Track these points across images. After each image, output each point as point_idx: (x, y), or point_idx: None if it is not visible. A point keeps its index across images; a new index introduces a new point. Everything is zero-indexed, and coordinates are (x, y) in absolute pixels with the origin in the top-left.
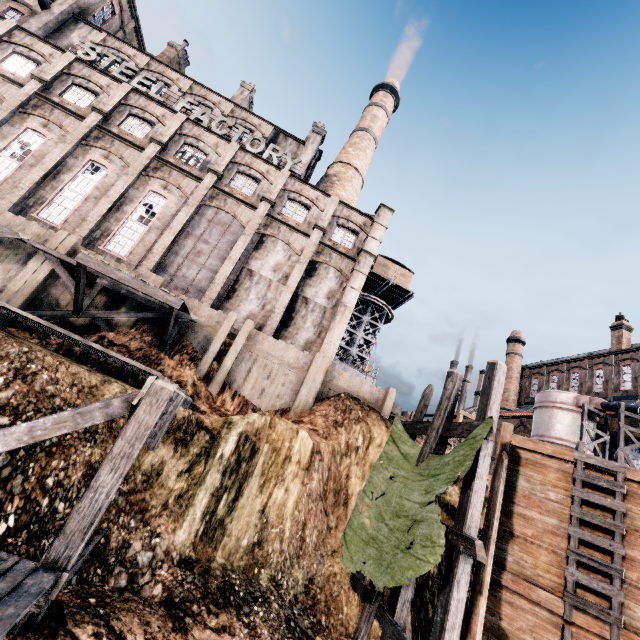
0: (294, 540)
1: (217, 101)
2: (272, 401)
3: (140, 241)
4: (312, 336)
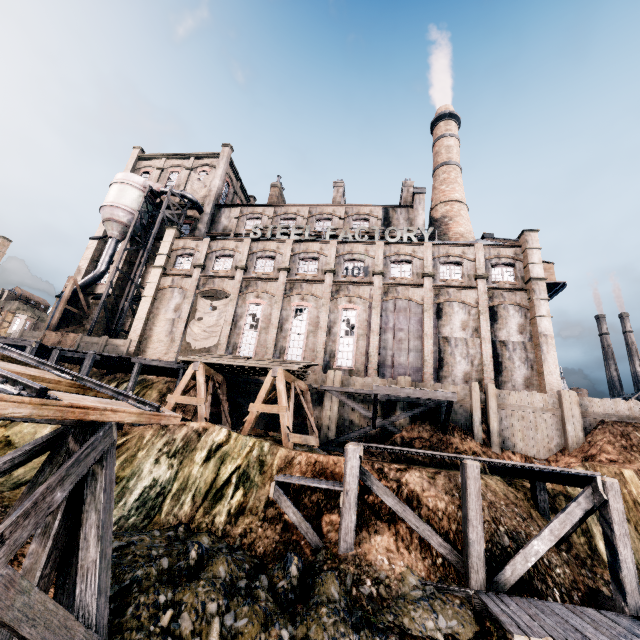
0: None
1: (331, 211)
2: (545, 445)
3: (356, 350)
4: (526, 372)
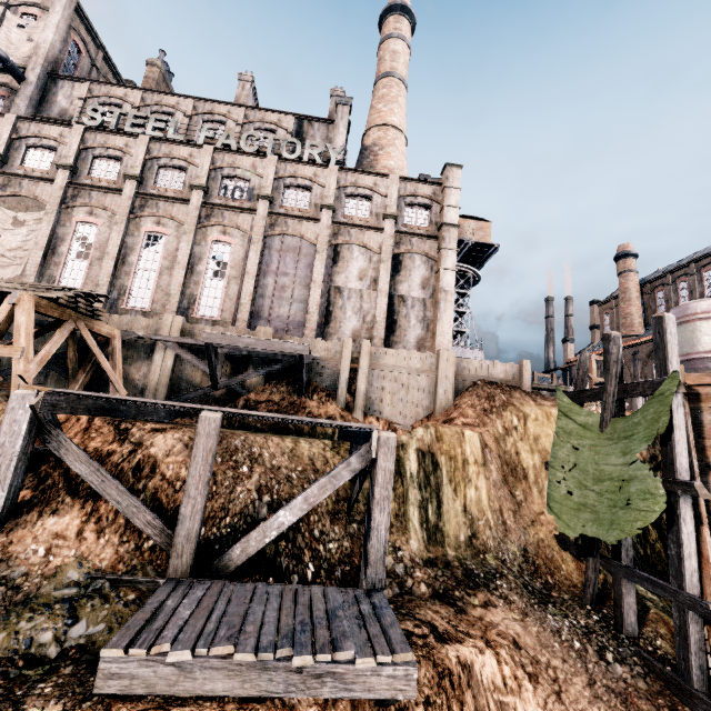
0: (499, 524)
1: (226, 111)
2: (414, 409)
3: (225, 296)
4: (421, 333)
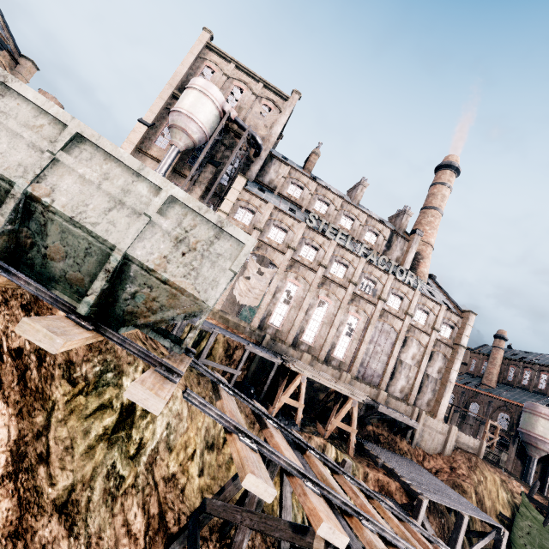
0: None
1: (357, 214)
2: (433, 451)
3: (349, 349)
4: (430, 397)
